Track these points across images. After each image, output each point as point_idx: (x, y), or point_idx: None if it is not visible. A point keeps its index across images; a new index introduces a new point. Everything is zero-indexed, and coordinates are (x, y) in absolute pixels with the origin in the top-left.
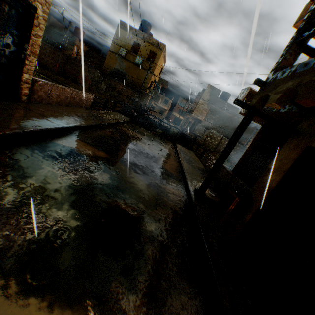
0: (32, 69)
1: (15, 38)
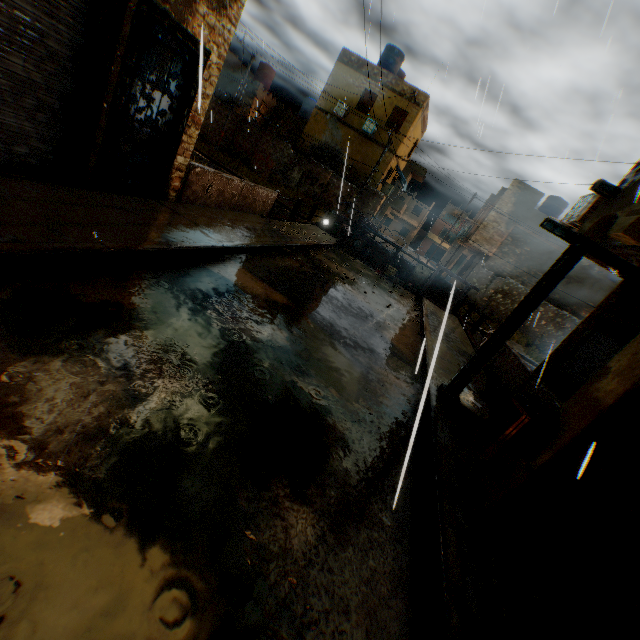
0: (189, 148)
1: (173, 100)
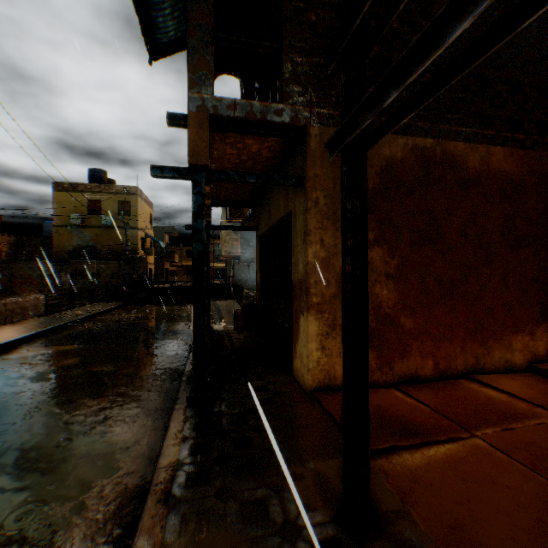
0: None
1: None
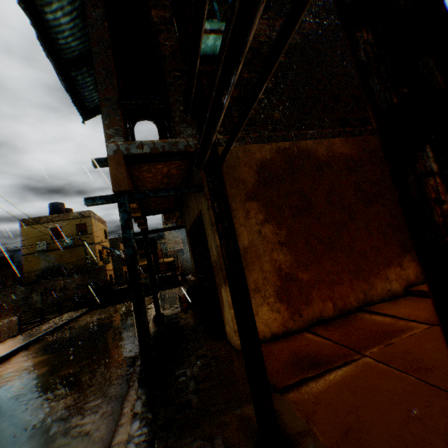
0: None
1: None
